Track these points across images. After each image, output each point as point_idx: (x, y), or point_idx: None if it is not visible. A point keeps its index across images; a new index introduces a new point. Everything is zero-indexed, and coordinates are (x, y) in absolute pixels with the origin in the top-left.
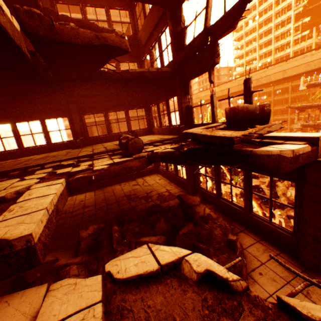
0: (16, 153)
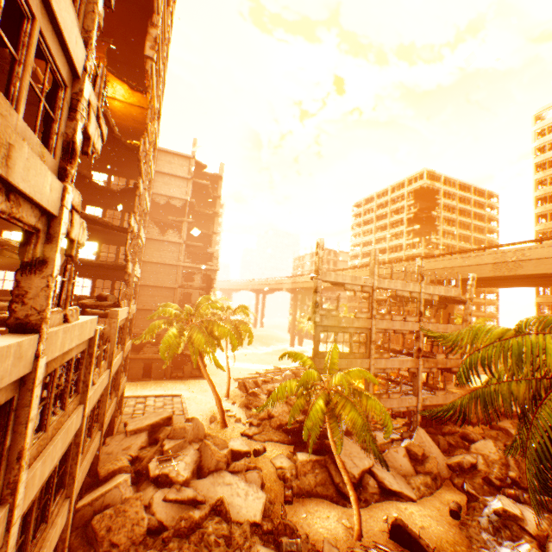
0: (9, 292)
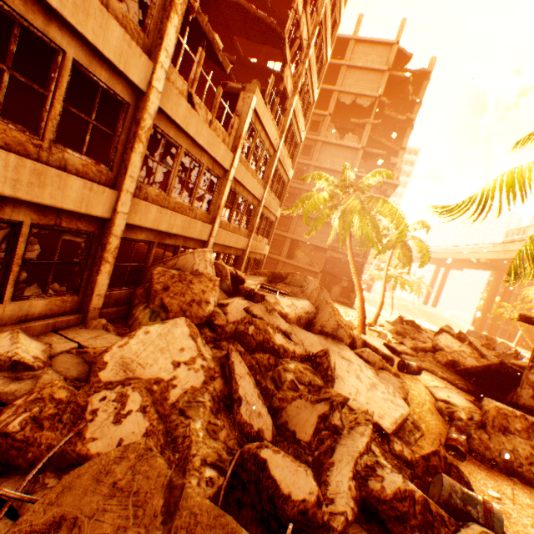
0: None
